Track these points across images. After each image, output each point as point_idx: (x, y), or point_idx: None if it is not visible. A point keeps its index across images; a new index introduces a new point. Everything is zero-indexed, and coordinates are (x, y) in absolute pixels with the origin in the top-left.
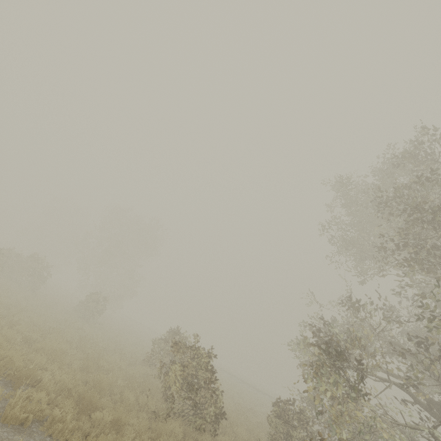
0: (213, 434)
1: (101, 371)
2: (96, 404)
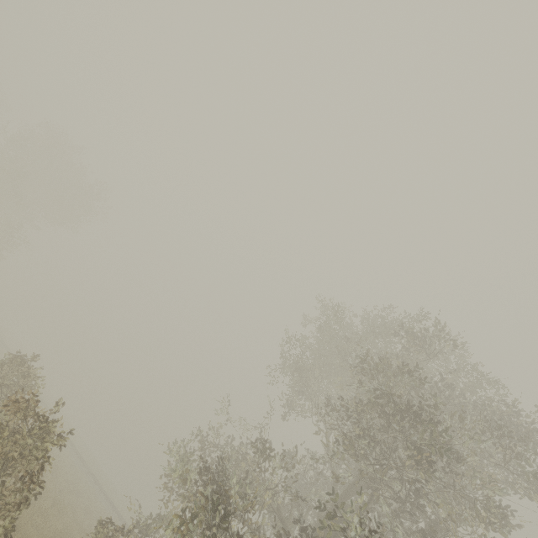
0: None
1: None
2: None
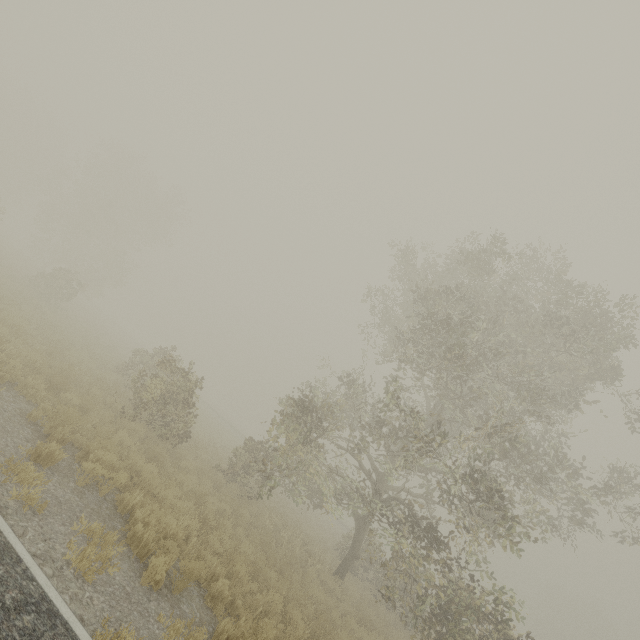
0: (175, 445)
1: (66, 362)
2: (66, 387)
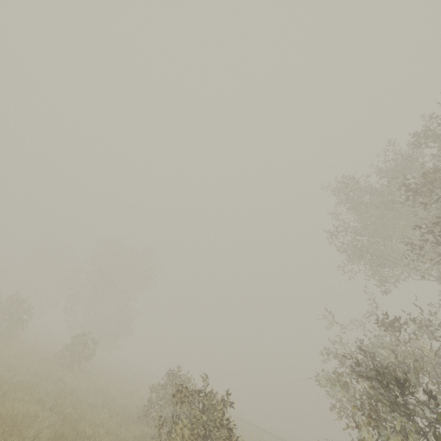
0: None
1: (81, 439)
2: None
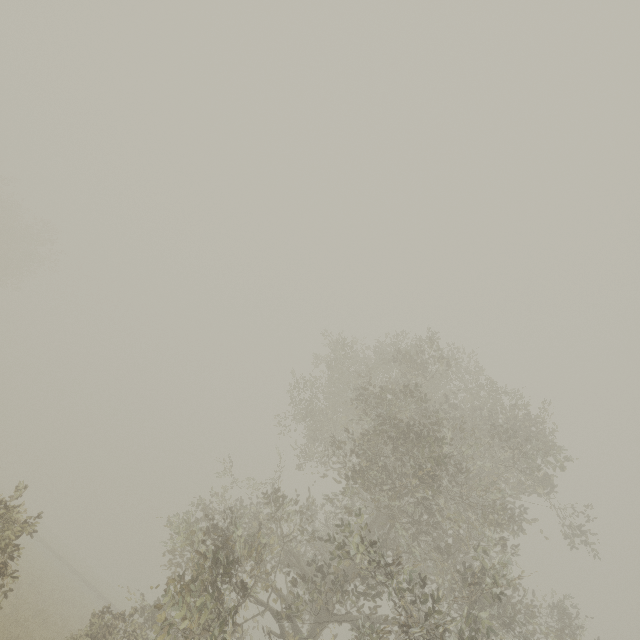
0: None
1: None
2: None
